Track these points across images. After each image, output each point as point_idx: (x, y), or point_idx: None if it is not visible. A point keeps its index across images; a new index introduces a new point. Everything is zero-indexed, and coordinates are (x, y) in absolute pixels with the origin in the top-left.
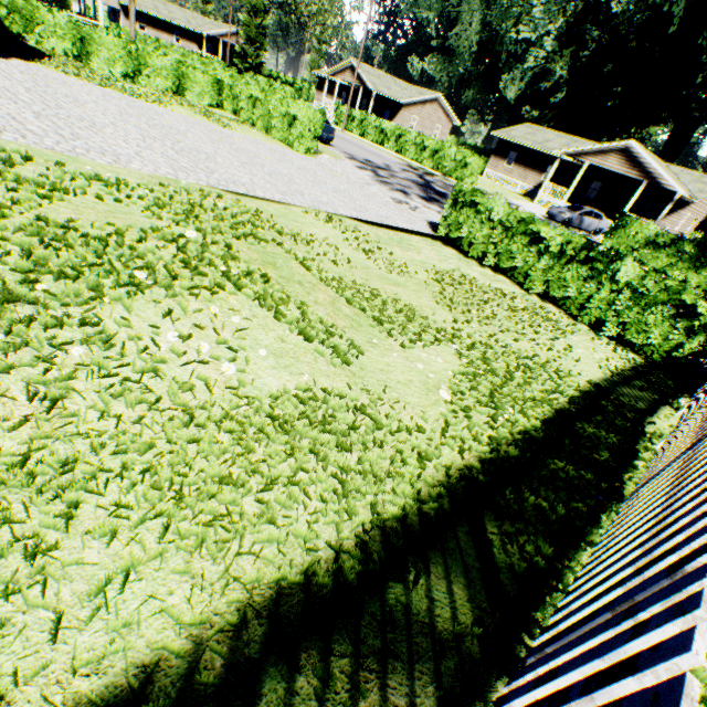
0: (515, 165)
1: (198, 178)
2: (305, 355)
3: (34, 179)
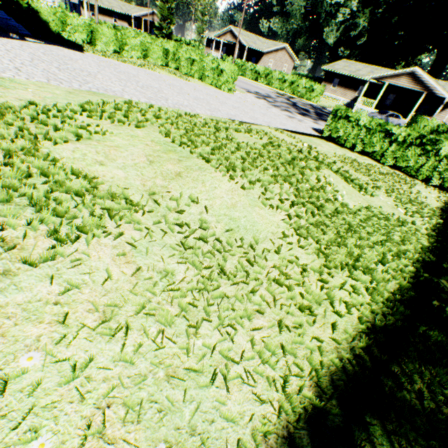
0: (338, 87)
1: (220, 115)
2: (352, 194)
3: (213, 125)
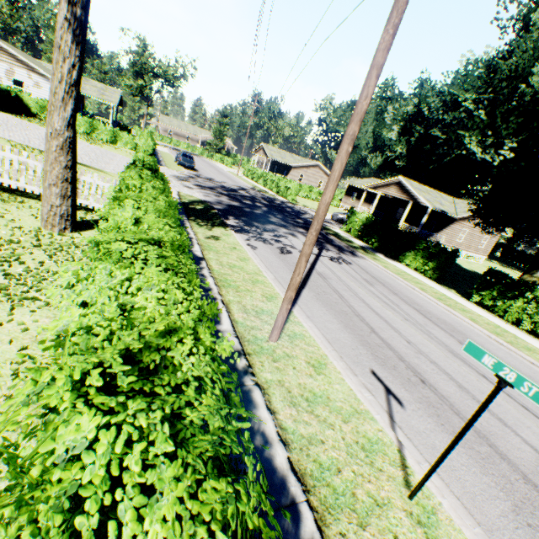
0: (356, 200)
1: None
2: None
3: None
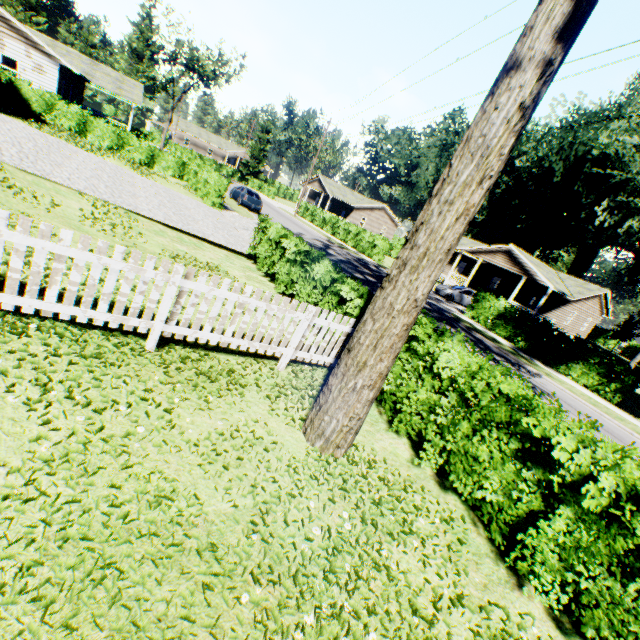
0: None
1: None
2: None
3: None
